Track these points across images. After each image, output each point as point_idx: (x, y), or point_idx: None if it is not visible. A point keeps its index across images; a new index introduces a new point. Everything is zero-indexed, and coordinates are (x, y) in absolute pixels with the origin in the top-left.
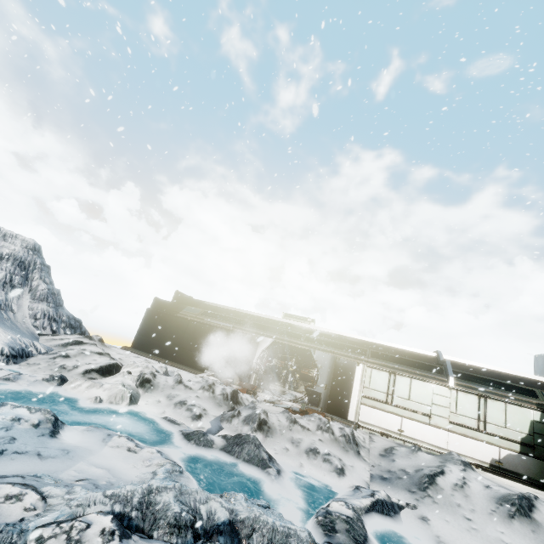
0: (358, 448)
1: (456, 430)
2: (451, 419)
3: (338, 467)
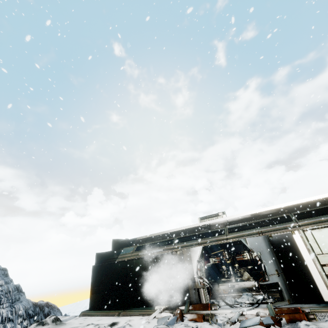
0: None
1: None
2: None
3: None
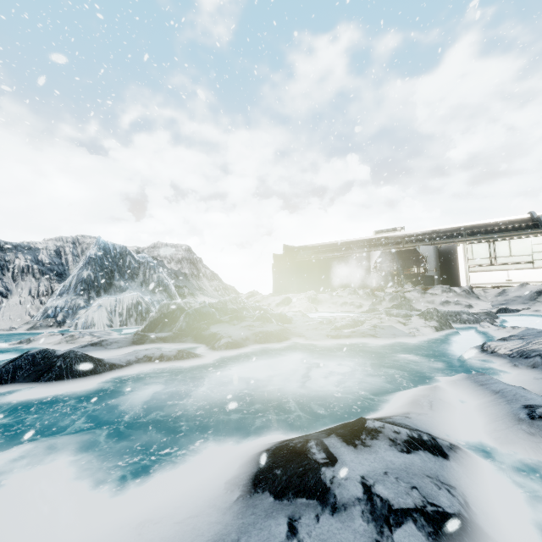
0: (477, 296)
1: None
2: None
3: (467, 304)
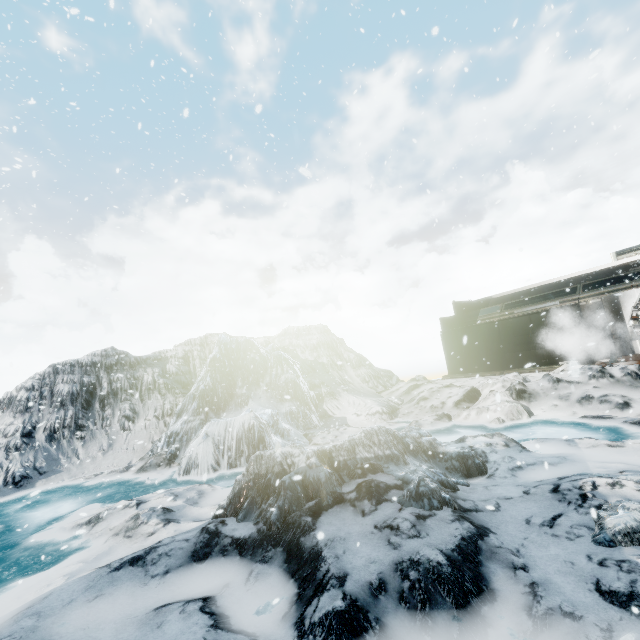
0: None
1: None
2: None
3: None
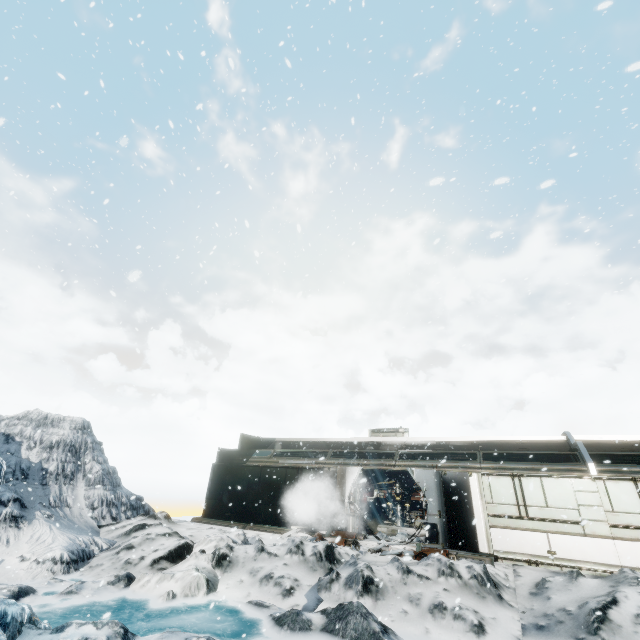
0: (498, 590)
1: (623, 535)
2: (611, 521)
3: (474, 623)
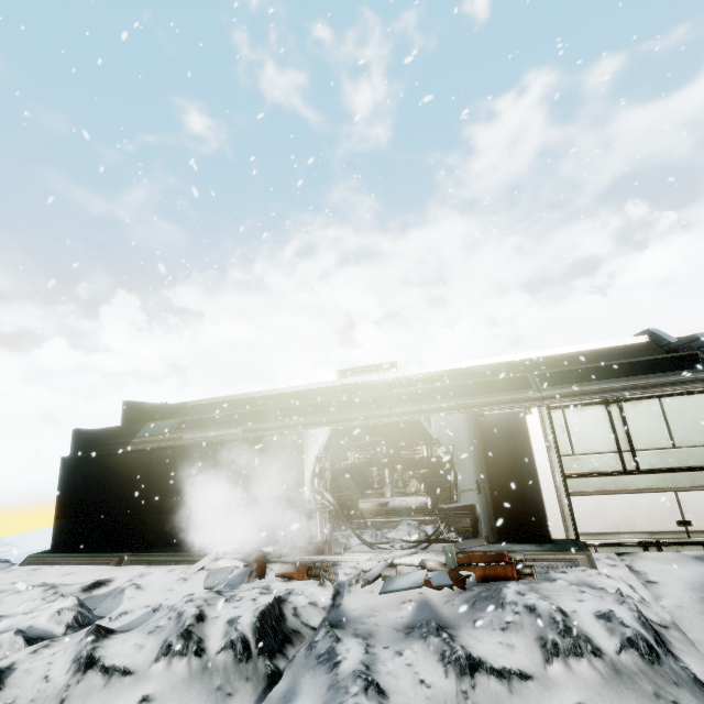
0: (676, 657)
1: None
2: None
3: None
